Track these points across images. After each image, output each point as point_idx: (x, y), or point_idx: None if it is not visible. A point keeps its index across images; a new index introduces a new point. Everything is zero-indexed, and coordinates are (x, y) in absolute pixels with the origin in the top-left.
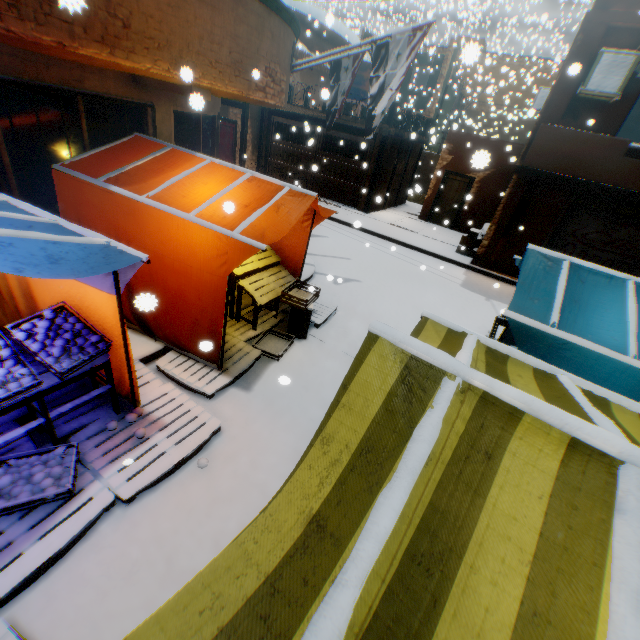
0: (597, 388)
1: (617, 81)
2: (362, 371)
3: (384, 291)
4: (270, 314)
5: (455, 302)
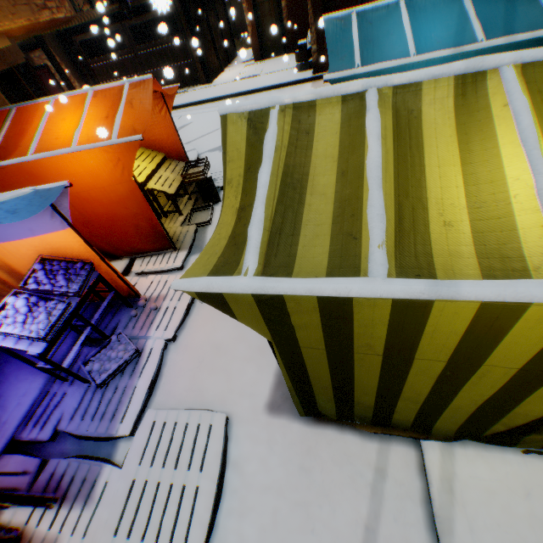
0: None
1: None
2: (228, 138)
3: None
4: (185, 199)
5: None
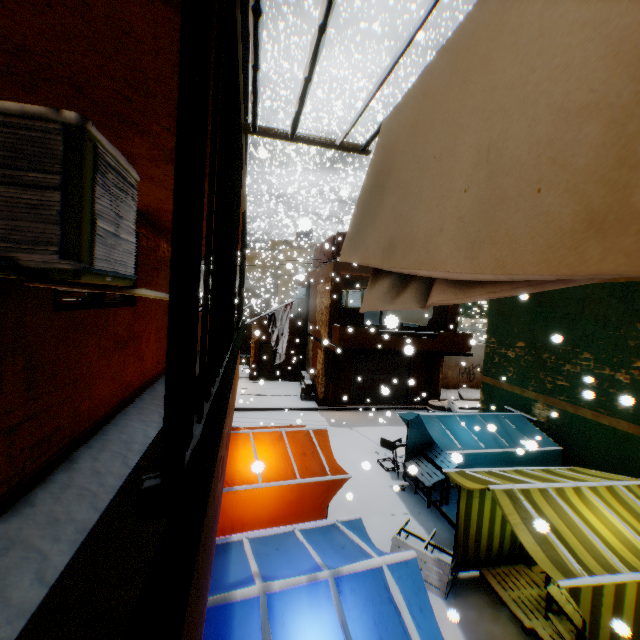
0: (499, 468)
1: (359, 302)
2: (500, 501)
3: None
4: None
5: (342, 441)
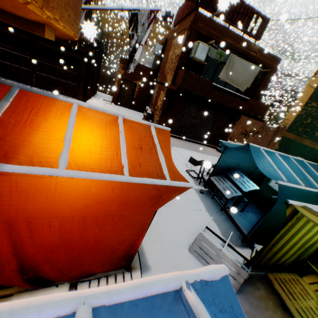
0: None
1: (204, 56)
2: None
3: None
4: None
5: None
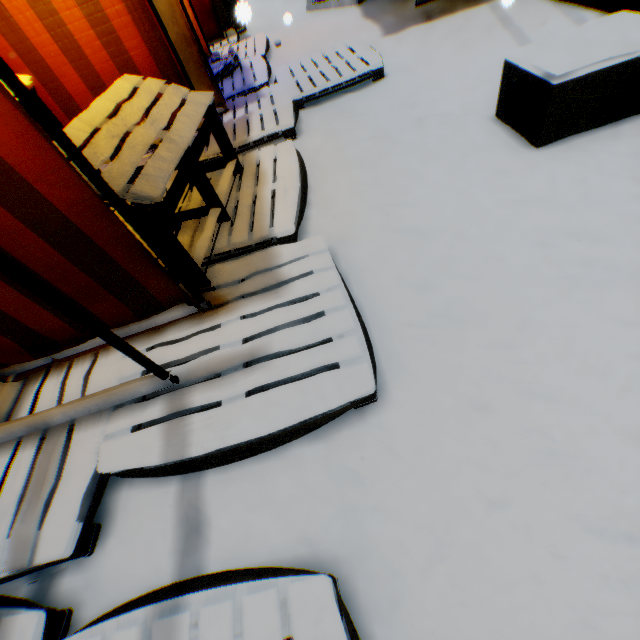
0: None
1: None
2: None
3: None
4: None
5: None
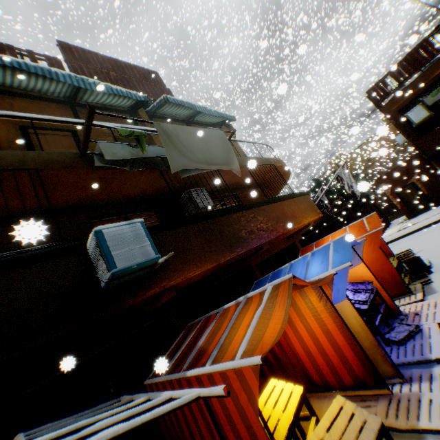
0: None
1: (423, 112)
2: None
3: (439, 243)
4: (401, 275)
5: None
